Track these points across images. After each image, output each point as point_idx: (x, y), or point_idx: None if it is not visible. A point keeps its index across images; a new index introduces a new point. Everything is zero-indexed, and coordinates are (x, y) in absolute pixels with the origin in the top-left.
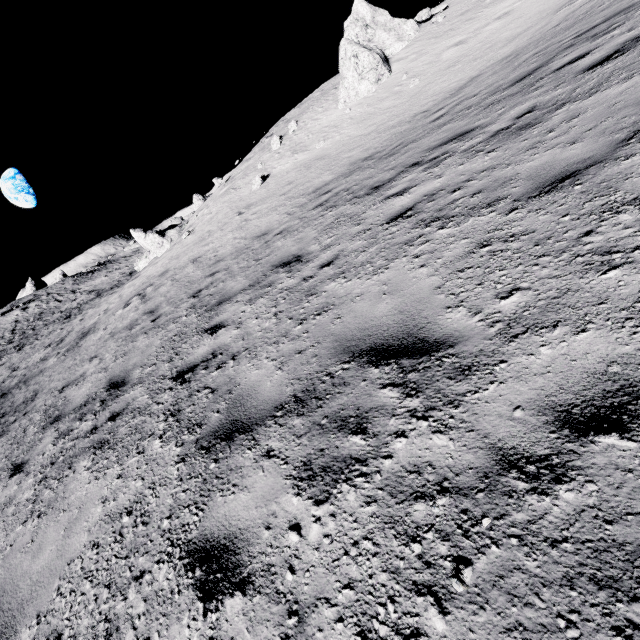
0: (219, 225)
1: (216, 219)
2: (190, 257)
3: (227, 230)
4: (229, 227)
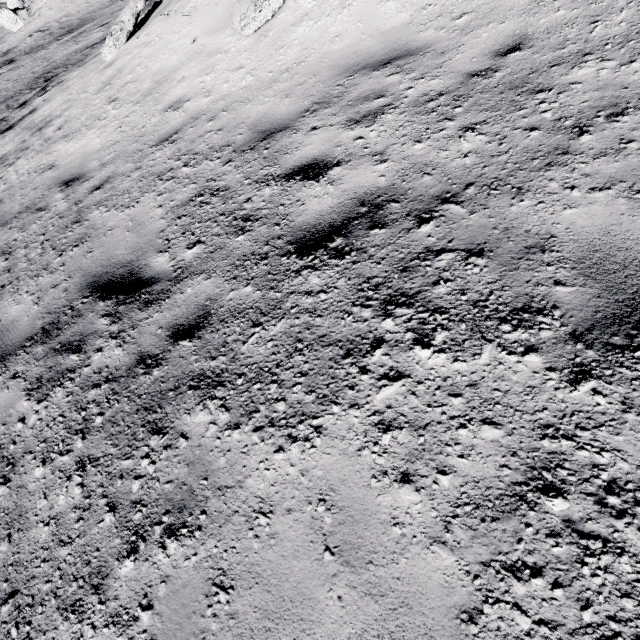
0: (72, 3)
1: (68, 0)
2: (62, 16)
3: (80, 4)
4: (81, 3)
